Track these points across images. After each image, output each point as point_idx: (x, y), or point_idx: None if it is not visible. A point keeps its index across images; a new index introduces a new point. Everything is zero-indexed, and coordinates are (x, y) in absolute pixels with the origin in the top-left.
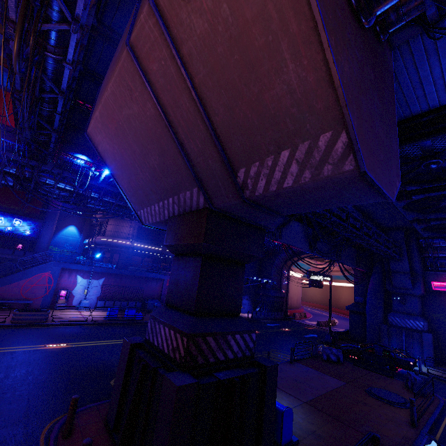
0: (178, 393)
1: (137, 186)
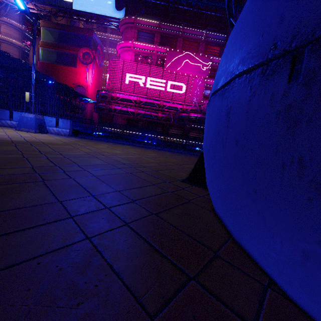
0: None
1: None
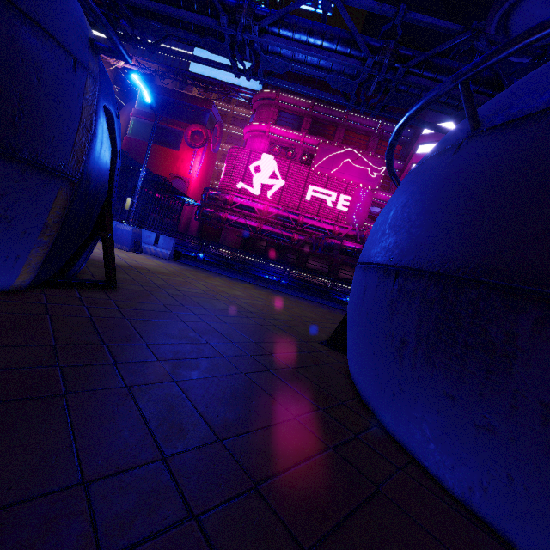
0: None
1: None
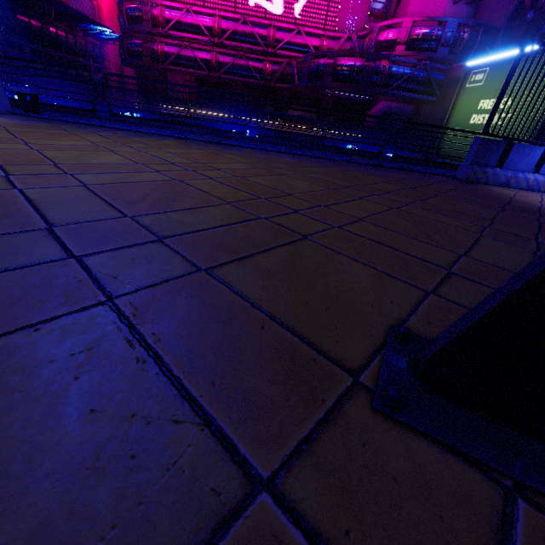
0: None
1: None
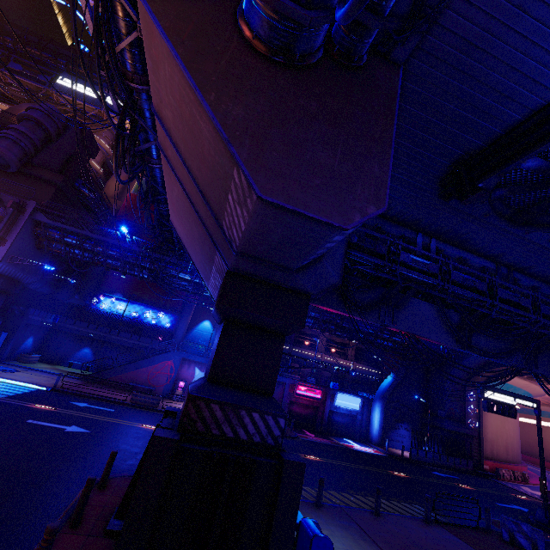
0: (152, 442)
1: (199, 260)
